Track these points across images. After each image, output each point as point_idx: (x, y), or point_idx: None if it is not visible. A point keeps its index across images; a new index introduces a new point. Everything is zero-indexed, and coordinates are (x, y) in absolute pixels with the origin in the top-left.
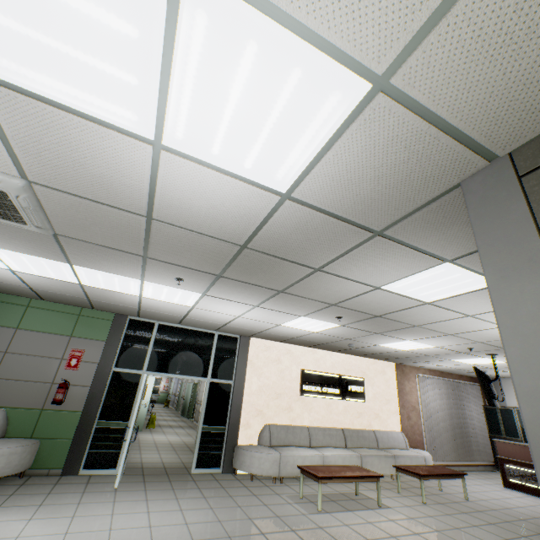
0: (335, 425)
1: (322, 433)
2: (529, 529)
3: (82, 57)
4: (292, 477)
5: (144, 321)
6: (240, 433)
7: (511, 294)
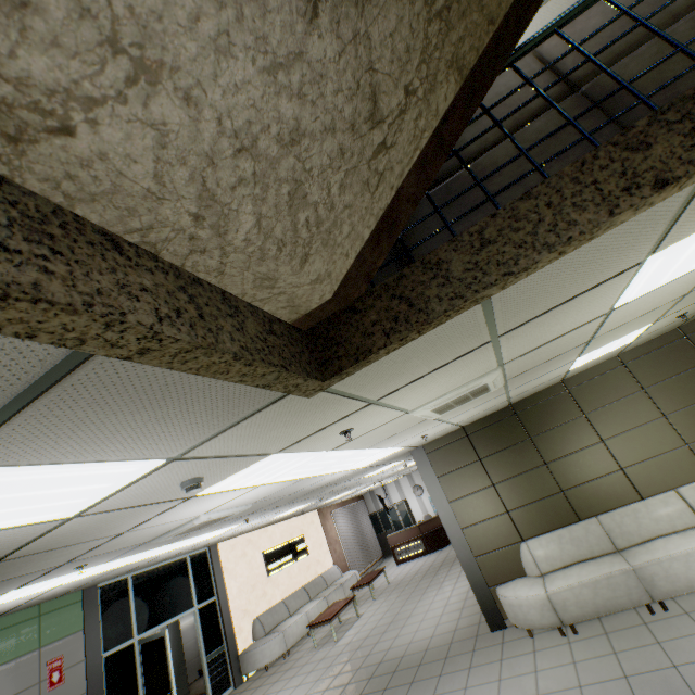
0: (297, 587)
1: (294, 598)
2: (420, 576)
3: (346, 464)
4: (288, 648)
5: (116, 582)
6: (238, 641)
7: (433, 490)
